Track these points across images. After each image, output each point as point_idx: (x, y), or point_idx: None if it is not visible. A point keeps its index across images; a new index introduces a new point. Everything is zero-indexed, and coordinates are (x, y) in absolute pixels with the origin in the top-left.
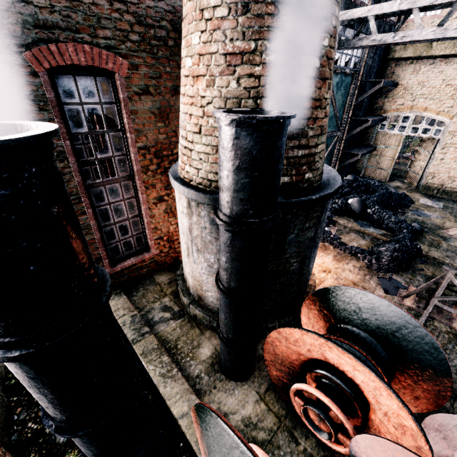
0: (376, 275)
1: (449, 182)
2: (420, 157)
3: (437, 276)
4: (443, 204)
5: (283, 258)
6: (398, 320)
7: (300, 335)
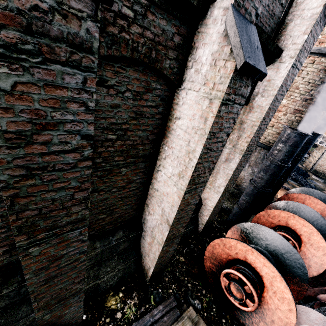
0: None
1: None
2: (315, 155)
3: None
4: (323, 181)
5: None
6: (325, 199)
7: (297, 195)
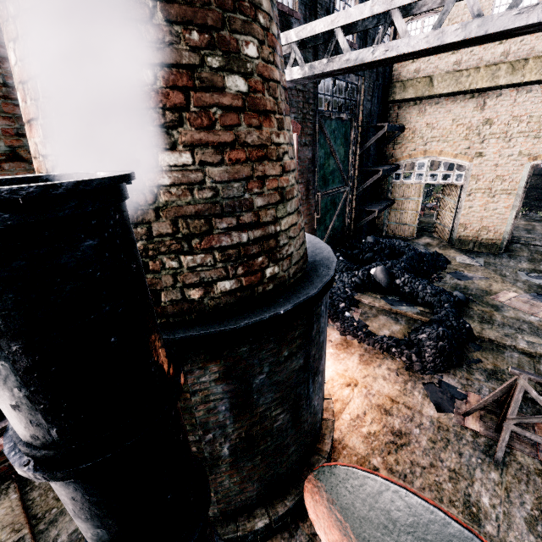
0: (421, 381)
1: (484, 233)
2: (446, 207)
3: (500, 369)
4: (483, 260)
5: (255, 414)
6: None
7: None
